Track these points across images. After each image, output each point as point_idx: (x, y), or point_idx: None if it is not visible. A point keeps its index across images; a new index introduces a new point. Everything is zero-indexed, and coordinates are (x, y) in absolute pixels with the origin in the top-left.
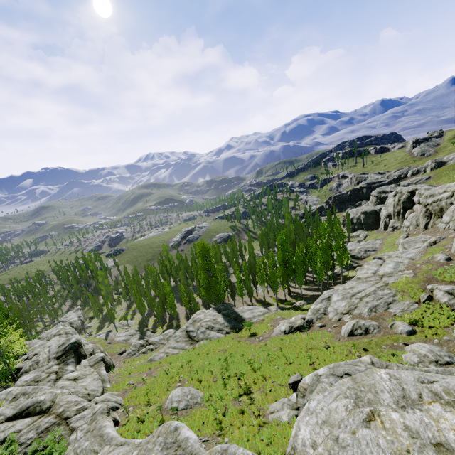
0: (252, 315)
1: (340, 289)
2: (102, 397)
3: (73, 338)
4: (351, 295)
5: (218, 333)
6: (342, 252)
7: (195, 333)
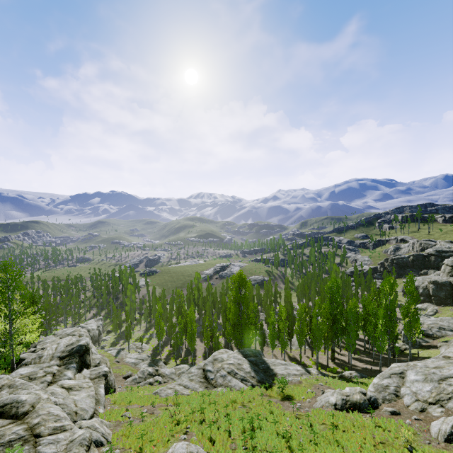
0: (286, 372)
1: (419, 365)
2: (88, 422)
3: (84, 339)
4: (439, 378)
5: (241, 382)
6: (413, 318)
7: (214, 374)
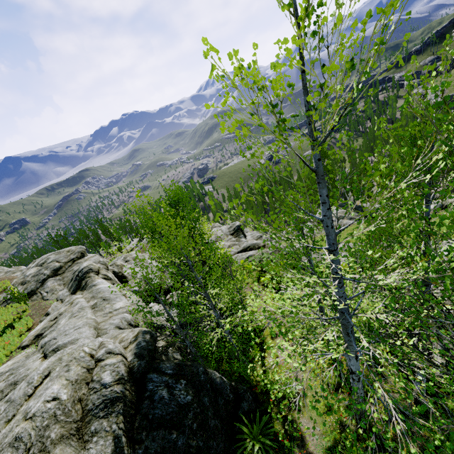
0: None
1: None
2: None
3: (237, 223)
4: None
5: (350, 220)
6: None
7: None
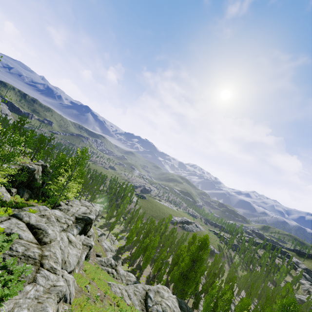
0: None
1: None
2: (68, 275)
3: (92, 215)
4: None
5: None
6: None
7: (152, 304)
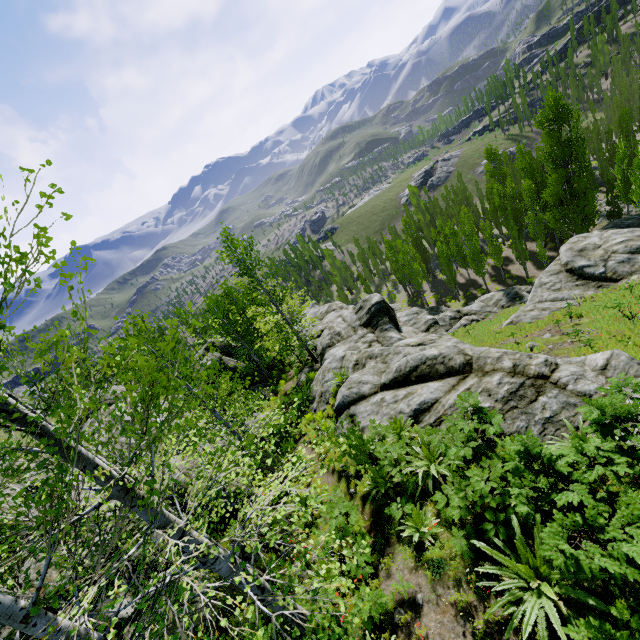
0: None
1: None
2: None
3: (374, 297)
4: None
5: None
6: None
7: (601, 266)
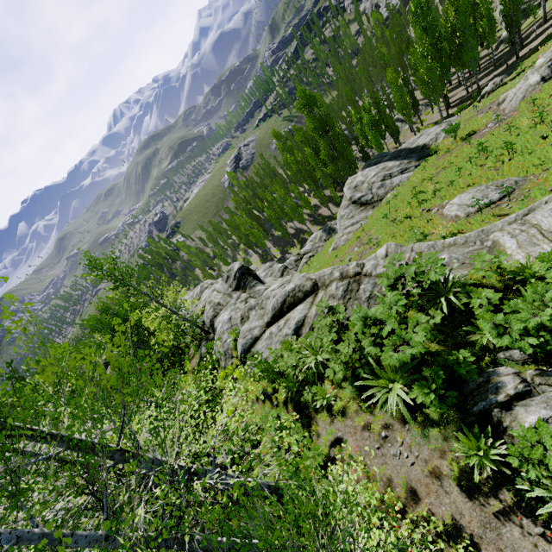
0: (432, 135)
1: None
2: None
3: (235, 265)
4: None
5: (403, 174)
6: None
7: (370, 194)
